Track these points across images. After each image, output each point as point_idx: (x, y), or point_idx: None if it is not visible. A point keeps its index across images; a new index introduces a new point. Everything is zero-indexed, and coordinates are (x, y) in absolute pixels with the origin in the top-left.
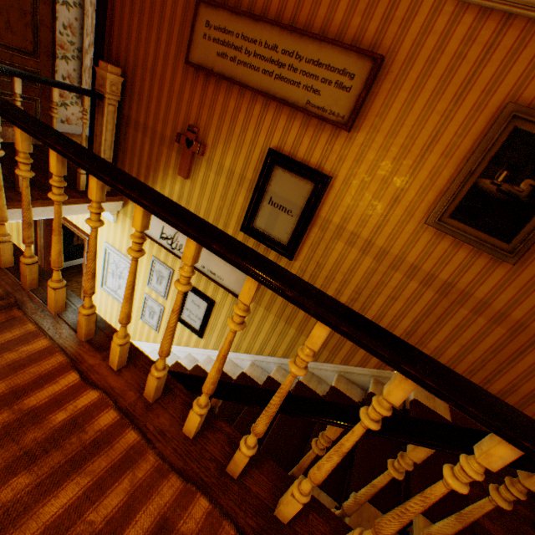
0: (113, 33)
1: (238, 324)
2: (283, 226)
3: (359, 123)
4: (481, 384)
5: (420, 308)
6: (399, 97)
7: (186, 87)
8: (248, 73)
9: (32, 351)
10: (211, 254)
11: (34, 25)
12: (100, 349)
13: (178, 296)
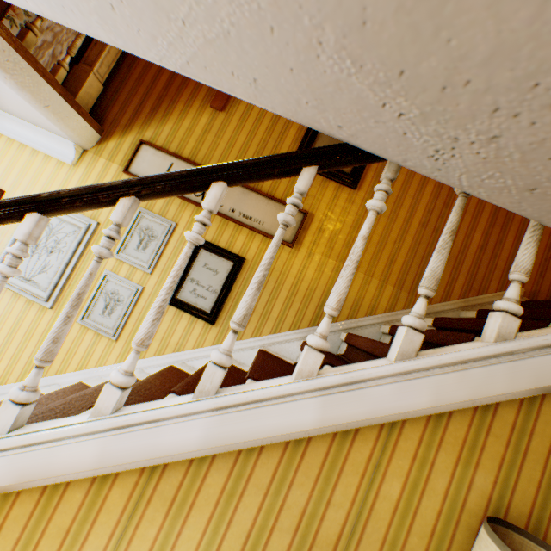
0: None
1: None
2: None
3: None
4: None
5: (485, 221)
6: None
7: None
8: None
9: None
10: (248, 193)
11: None
12: None
13: None
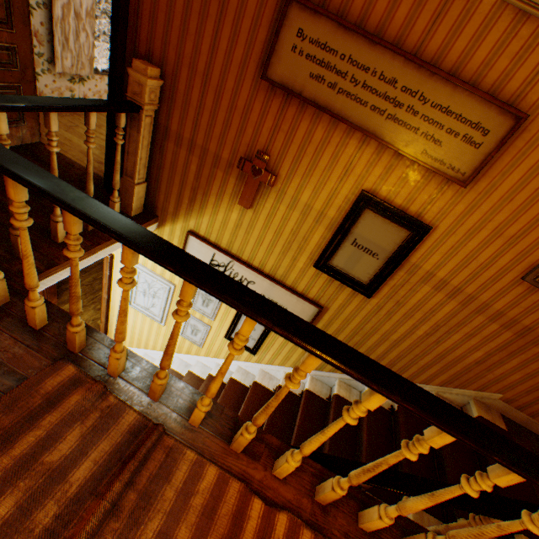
0: (140, 12)
1: (476, 491)
2: (365, 267)
3: (475, 178)
4: (534, 399)
5: (495, 345)
6: (530, 158)
7: (255, 104)
8: (351, 106)
9: (209, 487)
10: (274, 285)
11: None
12: (255, 456)
13: (400, 457)
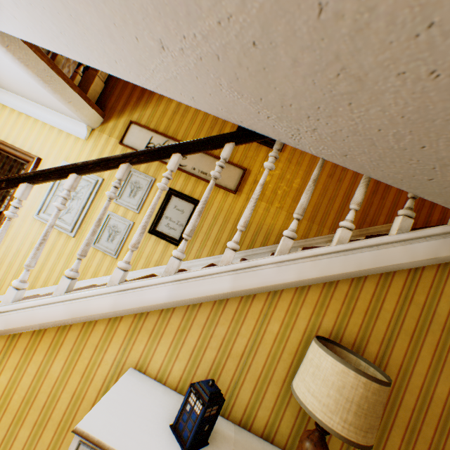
0: None
1: None
2: None
3: None
4: (426, 219)
5: None
6: None
7: None
8: None
9: None
10: (204, 156)
11: None
12: None
13: None
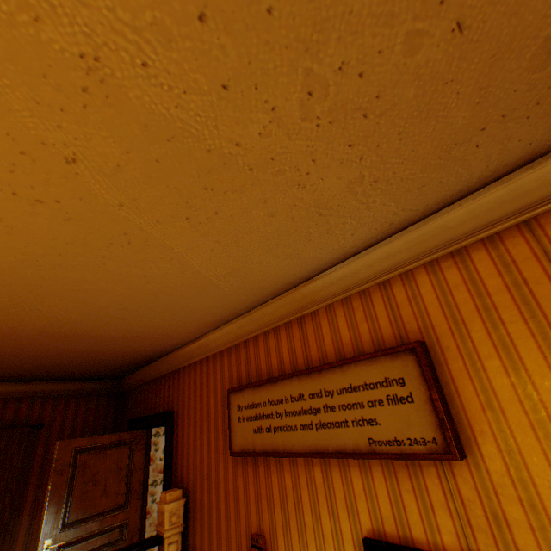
0: (178, 451)
1: None
2: None
3: (465, 432)
4: None
5: None
6: (489, 367)
7: (239, 478)
8: (287, 436)
9: None
10: None
11: (128, 473)
12: None
13: None
